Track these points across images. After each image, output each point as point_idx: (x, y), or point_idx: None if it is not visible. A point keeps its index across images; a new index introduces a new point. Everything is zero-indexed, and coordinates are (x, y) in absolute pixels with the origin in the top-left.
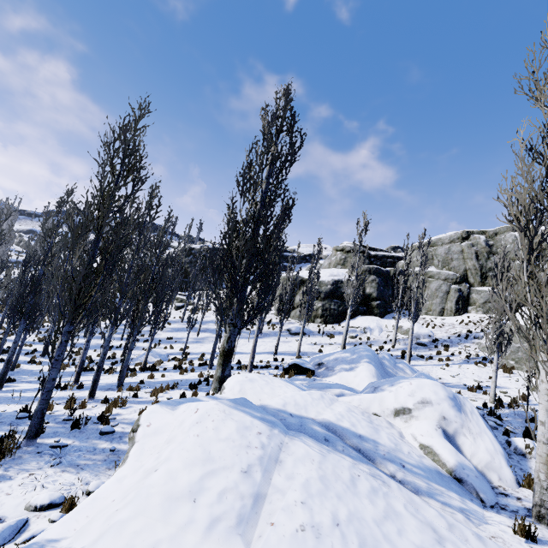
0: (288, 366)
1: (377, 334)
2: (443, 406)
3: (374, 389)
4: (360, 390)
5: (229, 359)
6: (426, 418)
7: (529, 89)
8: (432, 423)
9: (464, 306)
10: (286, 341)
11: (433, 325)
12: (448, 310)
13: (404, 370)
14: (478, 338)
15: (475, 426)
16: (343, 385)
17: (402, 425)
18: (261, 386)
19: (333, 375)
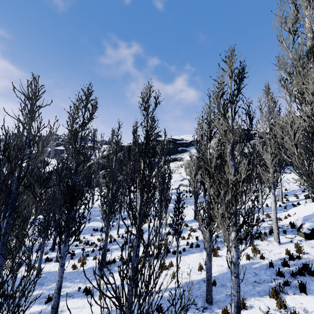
0: (309, 230)
1: (288, 186)
2: None
3: None
4: None
5: None
6: None
7: None
8: None
9: None
10: None
11: None
12: None
13: None
14: None
15: None
16: None
17: None
18: None
19: None
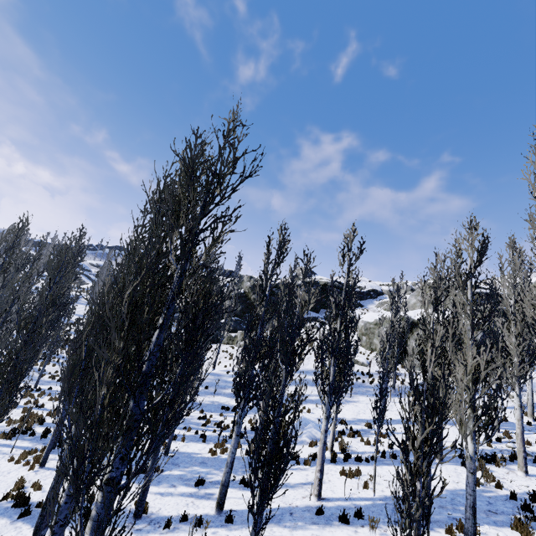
0: None
1: None
2: None
3: None
4: None
5: None
6: None
7: None
8: None
9: None
10: None
11: None
12: None
13: None
14: None
15: None
16: None
17: None
18: None
19: None
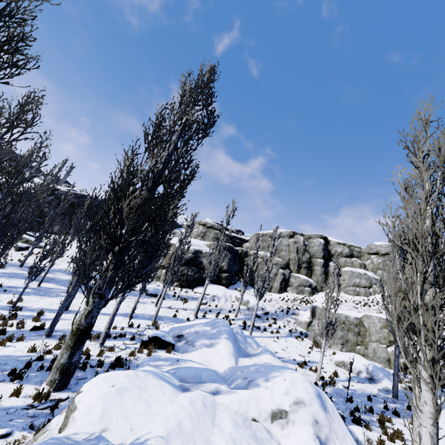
0: (148, 338)
1: (223, 302)
2: (315, 407)
3: (249, 382)
4: (221, 372)
5: (83, 339)
6: (302, 422)
7: (412, 144)
8: (310, 431)
9: (285, 286)
10: (142, 302)
11: (264, 299)
12: (274, 288)
13: (252, 344)
14: (295, 314)
15: (339, 428)
16: (211, 371)
17: (279, 432)
18: (133, 401)
19: (194, 351)
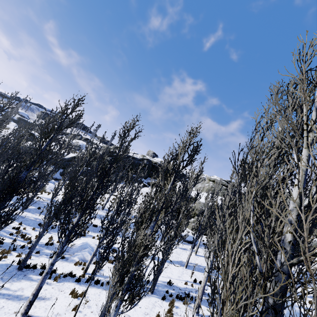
0: None
1: None
2: None
3: None
4: None
5: None
6: None
7: None
8: None
9: None
10: (183, 248)
11: None
12: None
13: None
14: None
15: None
16: None
17: None
18: None
19: None
